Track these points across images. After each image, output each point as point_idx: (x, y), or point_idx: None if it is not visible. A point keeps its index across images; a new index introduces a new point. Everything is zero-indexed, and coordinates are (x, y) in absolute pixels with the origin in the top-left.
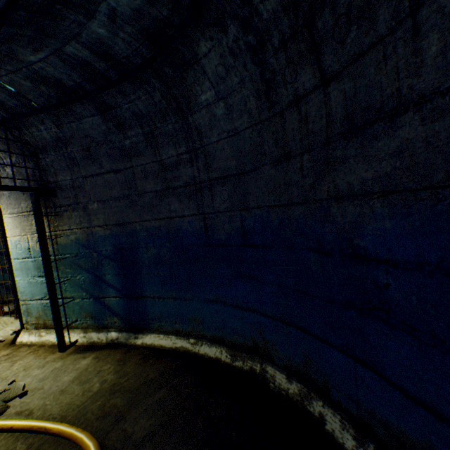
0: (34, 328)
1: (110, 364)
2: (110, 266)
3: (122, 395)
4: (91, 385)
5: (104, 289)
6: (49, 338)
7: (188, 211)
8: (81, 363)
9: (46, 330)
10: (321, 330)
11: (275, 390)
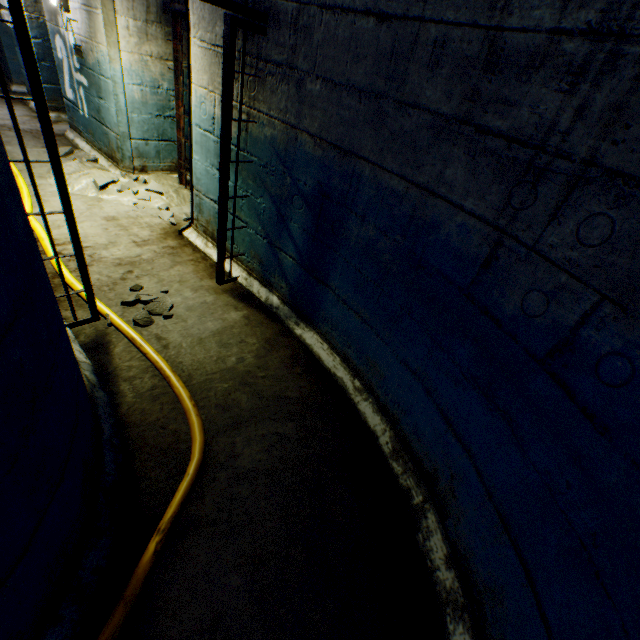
0: (202, 231)
1: (256, 340)
2: (300, 212)
3: (250, 395)
4: (227, 355)
5: (283, 238)
6: (213, 254)
7: (474, 202)
8: (229, 315)
9: (212, 243)
10: (564, 632)
11: (419, 546)
